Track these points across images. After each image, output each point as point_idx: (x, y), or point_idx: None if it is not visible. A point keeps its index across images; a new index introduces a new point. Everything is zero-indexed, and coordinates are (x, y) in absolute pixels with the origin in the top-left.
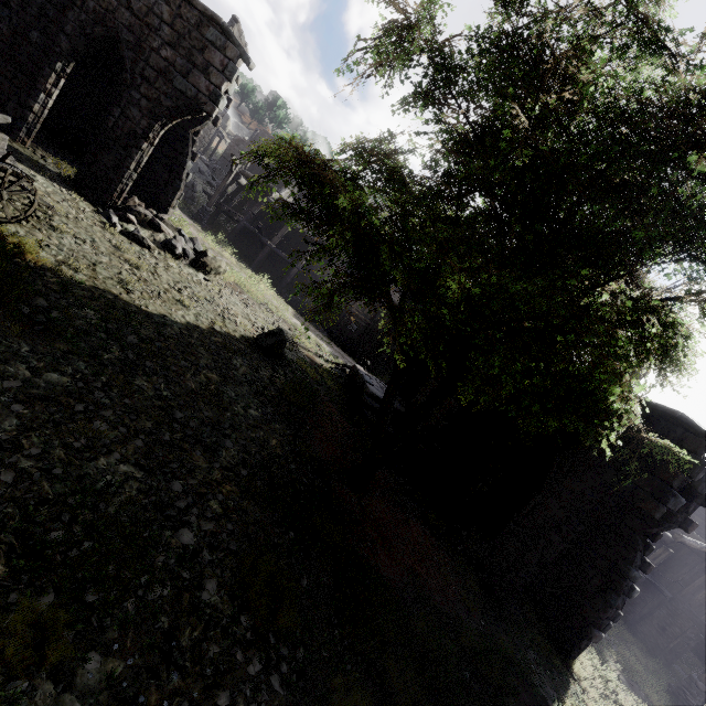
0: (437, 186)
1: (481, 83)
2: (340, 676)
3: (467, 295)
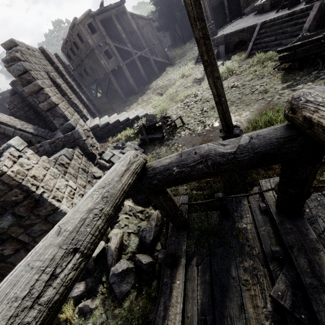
0: (162, 14)
1: (155, 3)
2: (194, 40)
3: (173, 17)
